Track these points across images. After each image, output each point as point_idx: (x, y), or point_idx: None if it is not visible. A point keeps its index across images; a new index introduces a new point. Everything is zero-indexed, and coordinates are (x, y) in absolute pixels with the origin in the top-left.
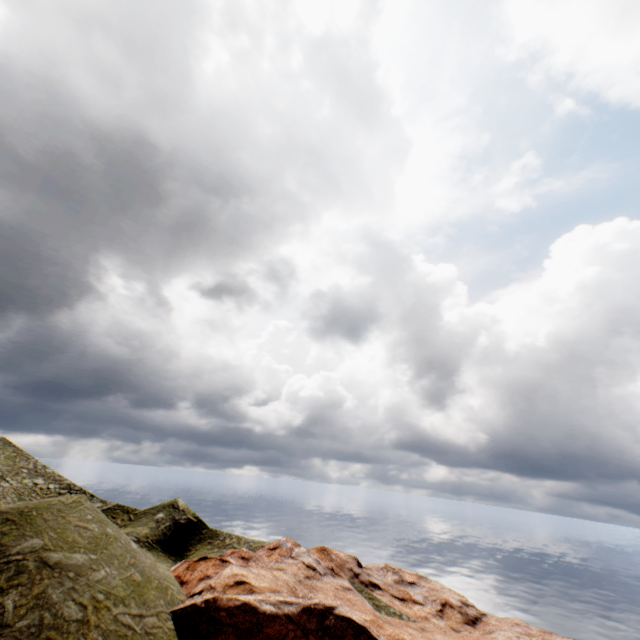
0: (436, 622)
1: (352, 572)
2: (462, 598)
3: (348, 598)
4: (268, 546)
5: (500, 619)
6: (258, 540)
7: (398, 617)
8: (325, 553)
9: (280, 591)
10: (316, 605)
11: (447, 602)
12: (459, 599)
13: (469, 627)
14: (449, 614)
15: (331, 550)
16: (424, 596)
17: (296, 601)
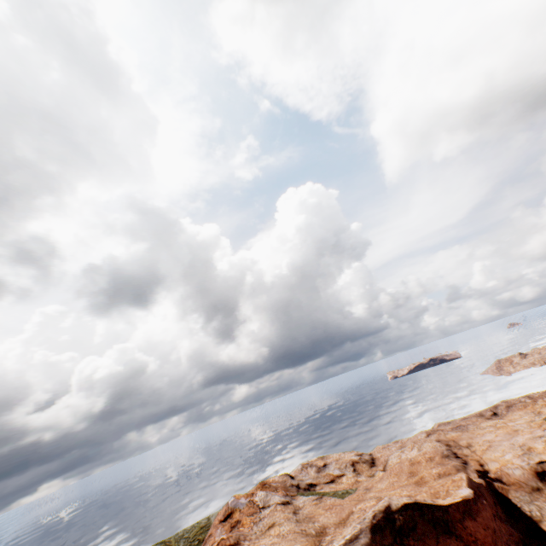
0: (361, 479)
1: (294, 486)
2: (355, 453)
3: (331, 504)
4: (218, 520)
5: (378, 450)
6: (191, 526)
7: (348, 494)
8: (267, 486)
9: (320, 539)
10: (376, 517)
11: (353, 461)
12: (355, 454)
13: (375, 468)
14: (360, 468)
15: (268, 481)
16: (338, 468)
17: (357, 531)
